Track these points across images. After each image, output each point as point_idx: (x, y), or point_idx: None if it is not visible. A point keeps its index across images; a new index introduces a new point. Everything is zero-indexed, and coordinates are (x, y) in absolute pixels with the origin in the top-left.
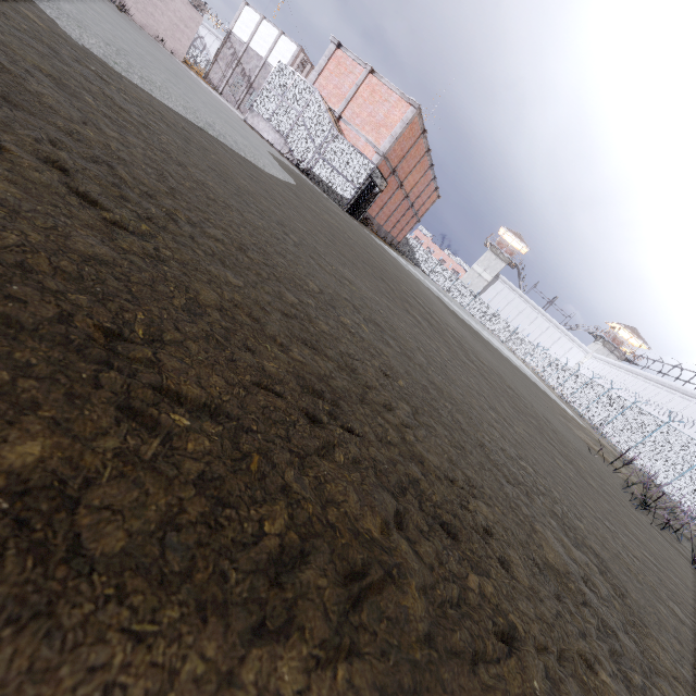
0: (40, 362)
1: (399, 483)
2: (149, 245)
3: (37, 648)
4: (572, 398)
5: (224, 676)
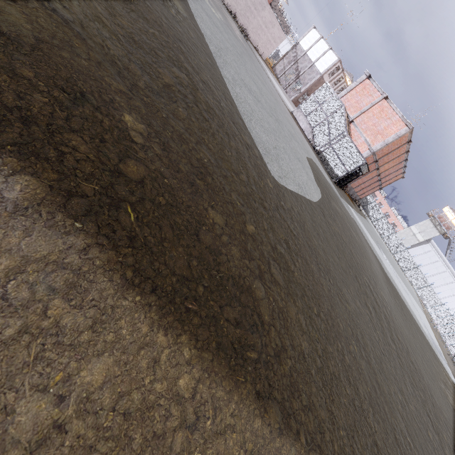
0: (329, 420)
1: None
2: (319, 344)
3: None
4: None
5: None
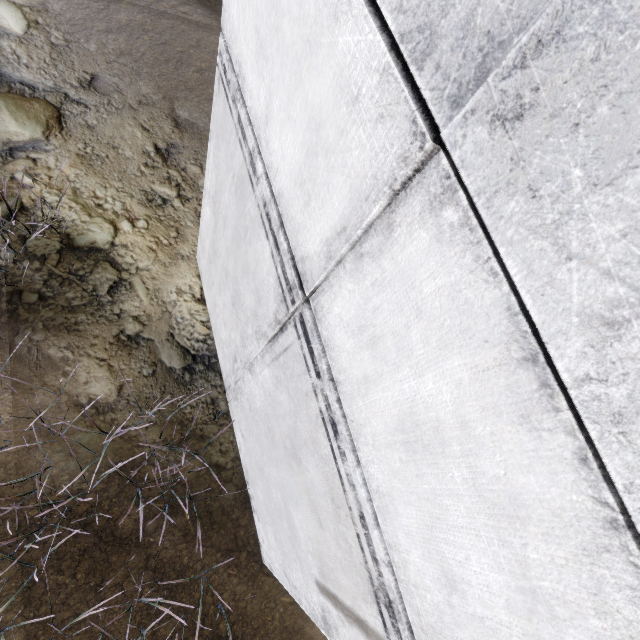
0: None
1: None
2: None
3: None
4: None
5: None
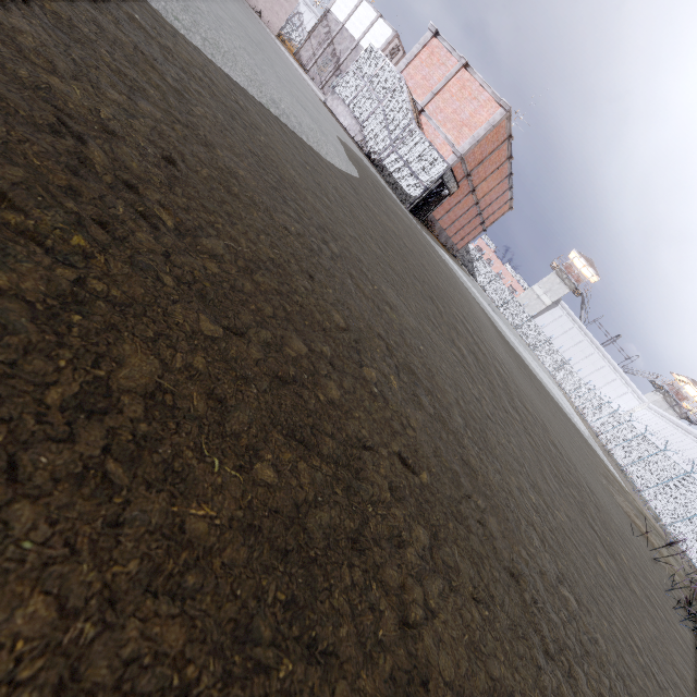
0: None
1: None
2: (69, 272)
3: None
4: (616, 449)
5: None
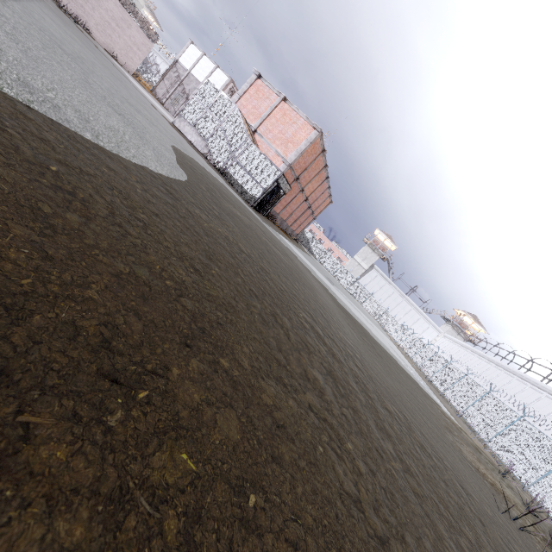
0: None
1: None
2: None
3: None
4: (434, 378)
5: None
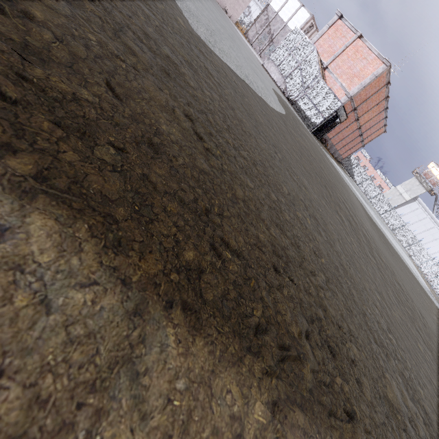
0: (191, 220)
1: (311, 316)
2: (219, 162)
3: (196, 321)
4: None
5: (239, 358)
